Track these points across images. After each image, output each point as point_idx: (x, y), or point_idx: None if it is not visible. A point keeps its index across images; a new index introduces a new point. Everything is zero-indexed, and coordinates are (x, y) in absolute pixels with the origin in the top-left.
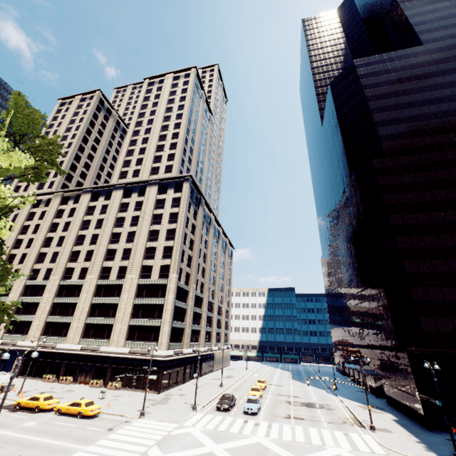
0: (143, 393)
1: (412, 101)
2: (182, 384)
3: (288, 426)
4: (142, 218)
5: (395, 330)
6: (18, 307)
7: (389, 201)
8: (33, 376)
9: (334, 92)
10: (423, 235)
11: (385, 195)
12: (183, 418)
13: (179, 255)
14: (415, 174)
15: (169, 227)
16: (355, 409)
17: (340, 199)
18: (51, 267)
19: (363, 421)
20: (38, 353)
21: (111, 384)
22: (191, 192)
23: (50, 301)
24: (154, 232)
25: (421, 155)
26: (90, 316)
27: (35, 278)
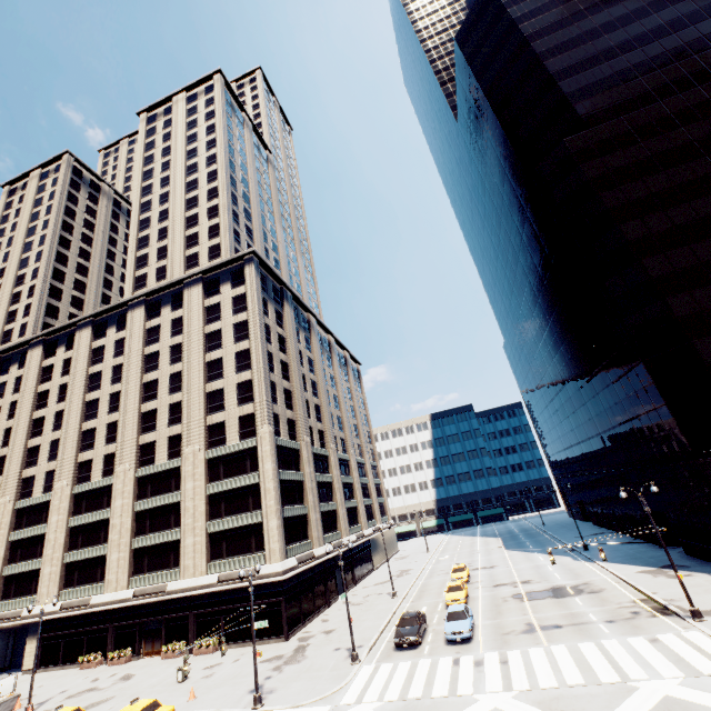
0: (259, 647)
1: (610, 21)
2: (327, 608)
3: (538, 651)
4: (187, 345)
5: (681, 424)
6: (11, 551)
7: (613, 201)
8: (63, 663)
9: (466, 50)
10: (691, 244)
11: (603, 193)
12: (337, 687)
13: (265, 392)
14: (648, 142)
15: (237, 349)
16: (640, 580)
17: (518, 234)
18: (52, 468)
19: (667, 602)
20: (62, 621)
21: (199, 645)
22: (262, 280)
23: (62, 527)
24: (214, 364)
25: (650, 108)
26: (137, 536)
27: (29, 493)
